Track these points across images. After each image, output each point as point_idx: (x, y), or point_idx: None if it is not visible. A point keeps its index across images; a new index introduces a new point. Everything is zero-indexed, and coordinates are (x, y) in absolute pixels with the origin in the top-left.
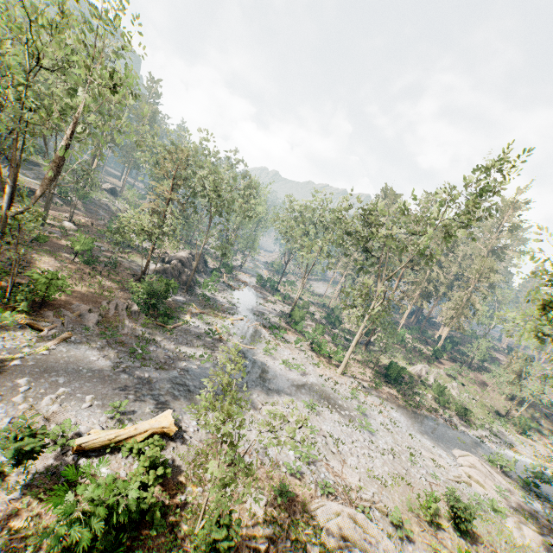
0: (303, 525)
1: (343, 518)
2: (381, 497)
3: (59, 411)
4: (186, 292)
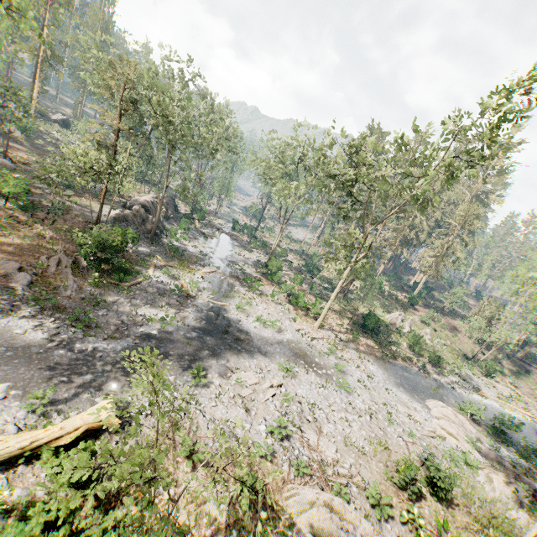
0: (273, 525)
1: (318, 510)
2: (358, 468)
3: None
4: (150, 242)
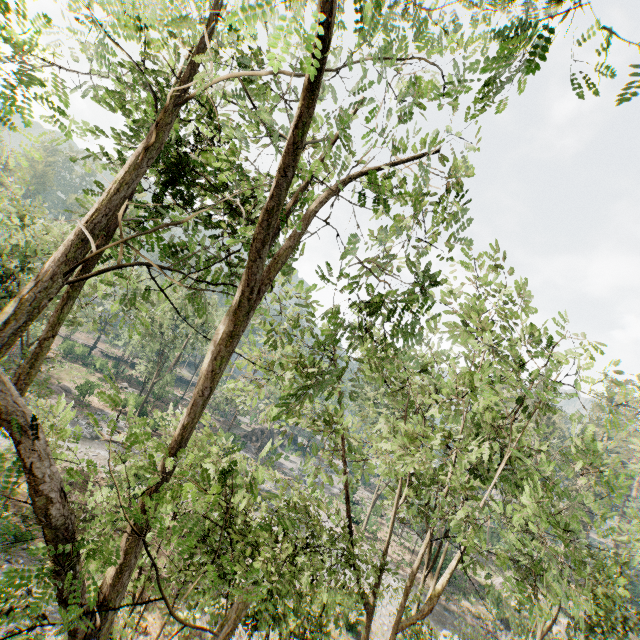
0: None
1: None
2: None
3: None
4: (256, 453)
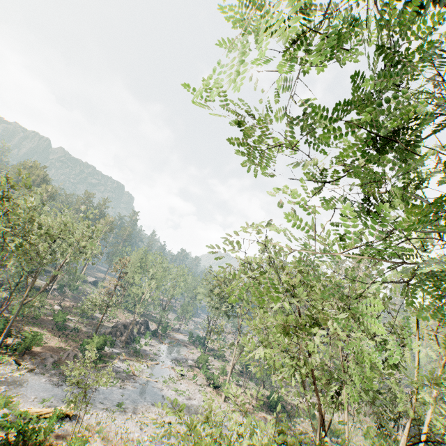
0: None
1: None
2: None
3: (16, 400)
4: (122, 346)
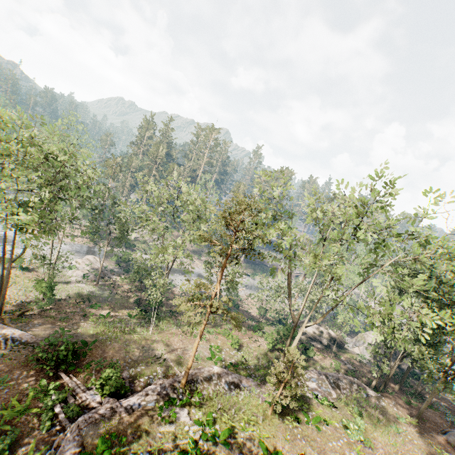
0: None
1: None
2: None
3: None
4: None
